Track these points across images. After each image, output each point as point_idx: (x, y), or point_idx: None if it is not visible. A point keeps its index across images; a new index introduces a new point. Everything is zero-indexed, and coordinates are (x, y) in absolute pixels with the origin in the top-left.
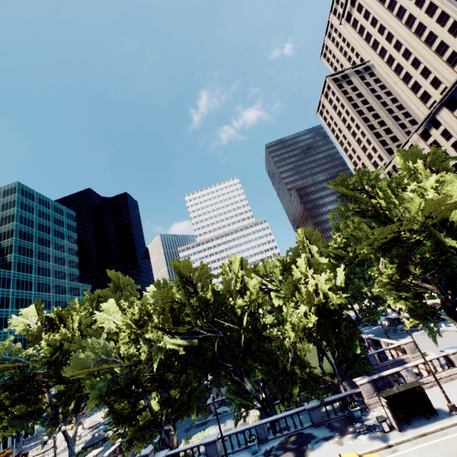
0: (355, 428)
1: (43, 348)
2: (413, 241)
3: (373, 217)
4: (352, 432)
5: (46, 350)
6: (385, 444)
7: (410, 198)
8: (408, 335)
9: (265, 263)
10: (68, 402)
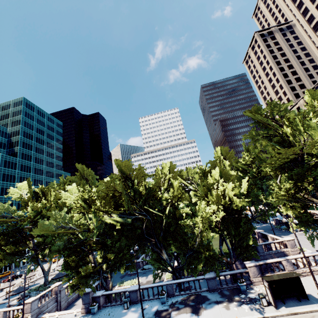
0: (240, 298)
1: (29, 211)
2: (310, 163)
3: (278, 142)
4: (237, 301)
5: (30, 213)
6: (263, 315)
7: (316, 126)
8: (289, 234)
9: (188, 170)
10: (43, 248)
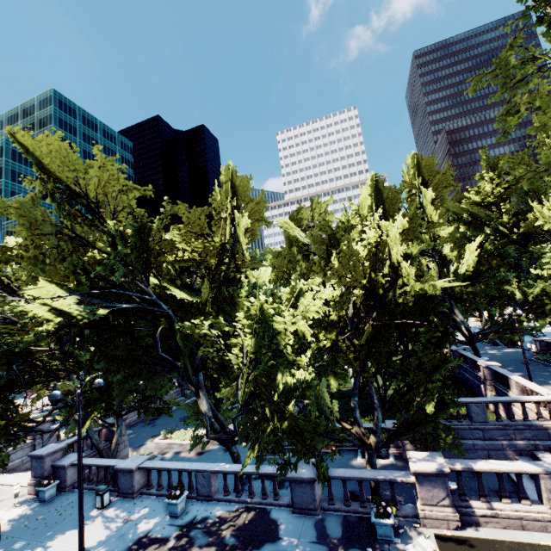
0: None
1: None
2: None
3: None
4: None
5: None
6: None
7: None
8: None
9: (313, 206)
10: None
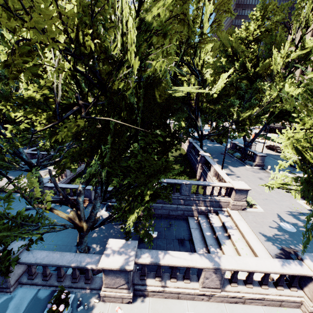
0: None
1: None
2: None
3: None
4: None
5: None
6: None
7: None
8: (241, 166)
9: None
10: None
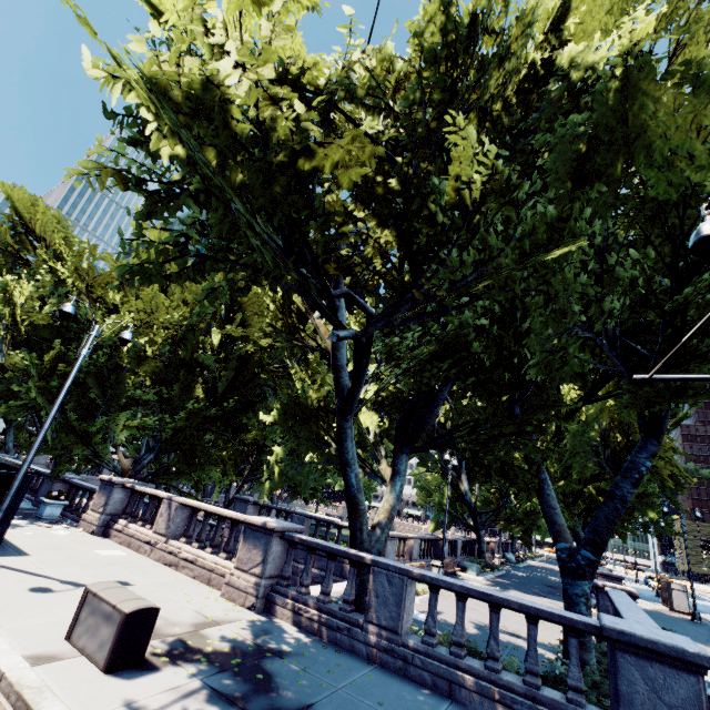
0: None
1: None
2: None
3: None
4: None
5: None
6: None
7: None
8: (548, 598)
9: None
10: None
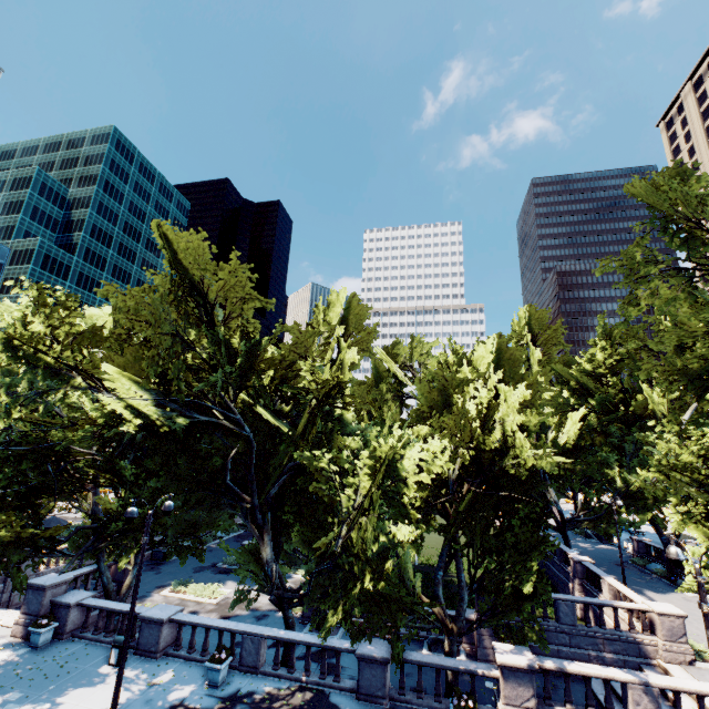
0: None
1: None
2: None
3: None
4: None
5: None
6: None
7: None
8: (671, 592)
9: (417, 342)
10: None
